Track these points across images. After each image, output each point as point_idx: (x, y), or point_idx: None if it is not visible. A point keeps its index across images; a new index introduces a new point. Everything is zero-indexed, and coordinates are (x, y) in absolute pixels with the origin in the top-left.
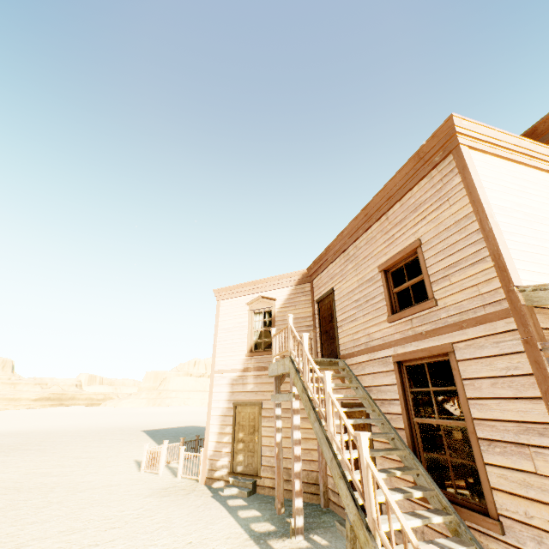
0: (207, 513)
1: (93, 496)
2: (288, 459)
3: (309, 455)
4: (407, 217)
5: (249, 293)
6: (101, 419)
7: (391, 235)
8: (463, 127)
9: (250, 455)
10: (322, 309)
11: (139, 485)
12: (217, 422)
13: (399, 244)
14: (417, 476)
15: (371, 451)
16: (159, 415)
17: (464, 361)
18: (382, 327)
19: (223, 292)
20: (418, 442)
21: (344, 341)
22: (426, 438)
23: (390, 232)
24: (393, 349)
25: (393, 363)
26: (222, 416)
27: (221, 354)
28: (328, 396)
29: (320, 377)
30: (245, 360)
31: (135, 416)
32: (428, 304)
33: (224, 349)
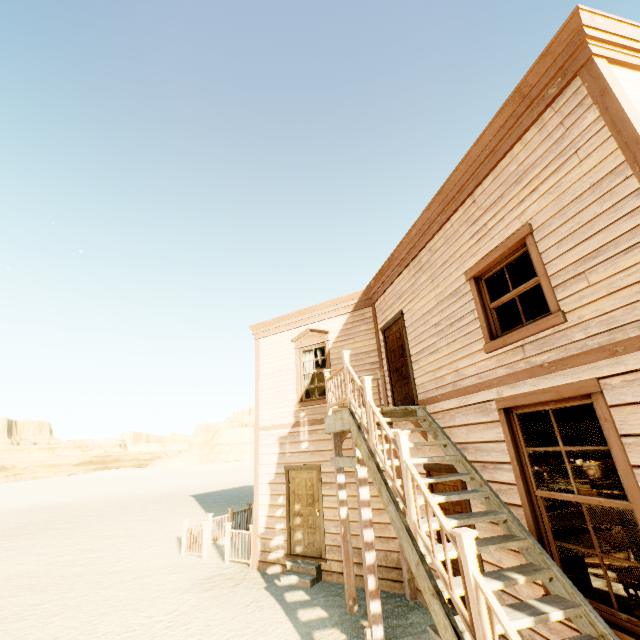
0: (257, 616)
1: (118, 594)
2: (359, 536)
3: (386, 531)
4: (505, 194)
5: (294, 327)
6: (148, 483)
7: (482, 225)
8: (597, 27)
9: (310, 532)
10: (390, 339)
11: (177, 574)
12: (267, 492)
13: (495, 235)
14: (549, 581)
15: (476, 545)
16: (212, 474)
17: (622, 407)
18: (476, 359)
19: (262, 329)
20: (544, 525)
21: (422, 381)
22: (558, 520)
23: (480, 220)
24: (496, 390)
25: (497, 410)
26: (272, 484)
27: (266, 406)
28: (405, 468)
29: (392, 438)
30: (296, 412)
31: (185, 477)
32: (551, 321)
33: (268, 400)
